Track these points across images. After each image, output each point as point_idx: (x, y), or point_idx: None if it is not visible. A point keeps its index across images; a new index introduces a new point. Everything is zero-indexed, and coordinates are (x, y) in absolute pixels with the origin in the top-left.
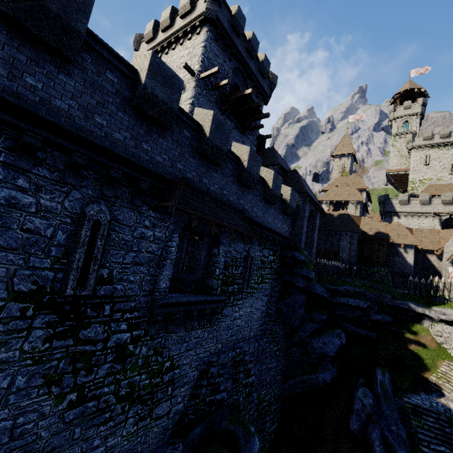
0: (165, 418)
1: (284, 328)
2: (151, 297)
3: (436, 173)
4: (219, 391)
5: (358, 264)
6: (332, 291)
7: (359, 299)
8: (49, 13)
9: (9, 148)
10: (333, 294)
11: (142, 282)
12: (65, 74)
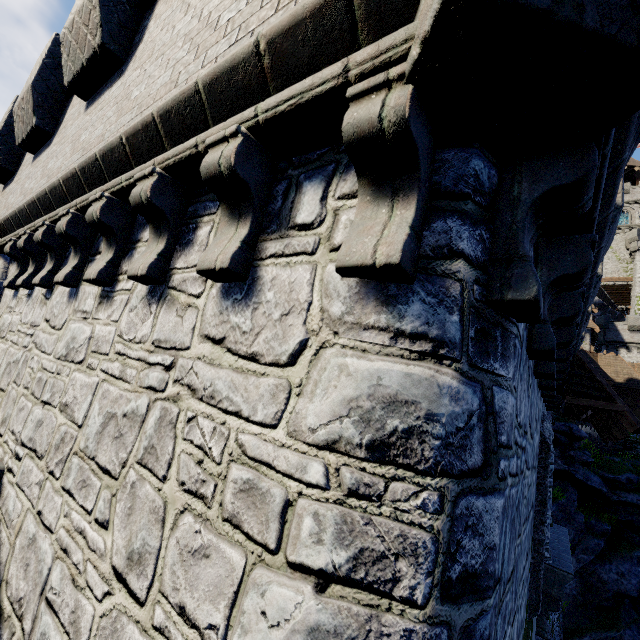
0: None
1: None
2: None
3: None
4: None
5: None
6: (607, 481)
7: None
8: None
9: None
10: (609, 486)
11: None
12: None
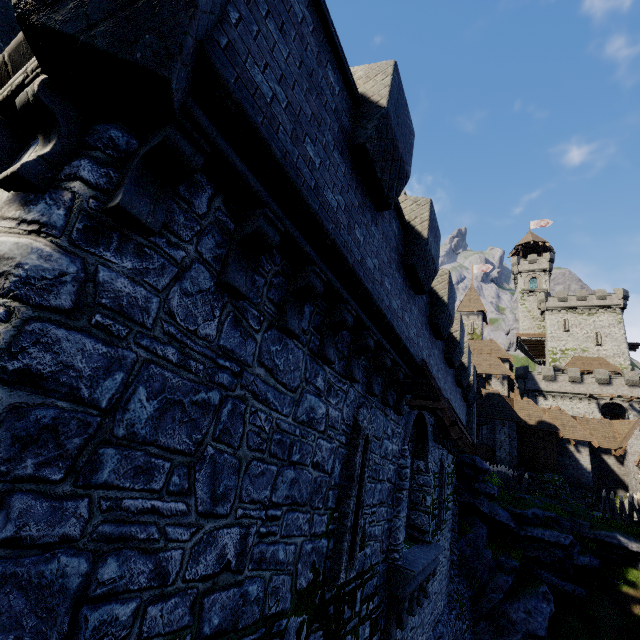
0: None
1: (468, 585)
2: (387, 562)
3: (579, 342)
4: None
5: (520, 468)
6: (516, 516)
7: (558, 531)
8: (395, 154)
9: (316, 328)
10: (518, 522)
11: (382, 535)
12: (374, 224)
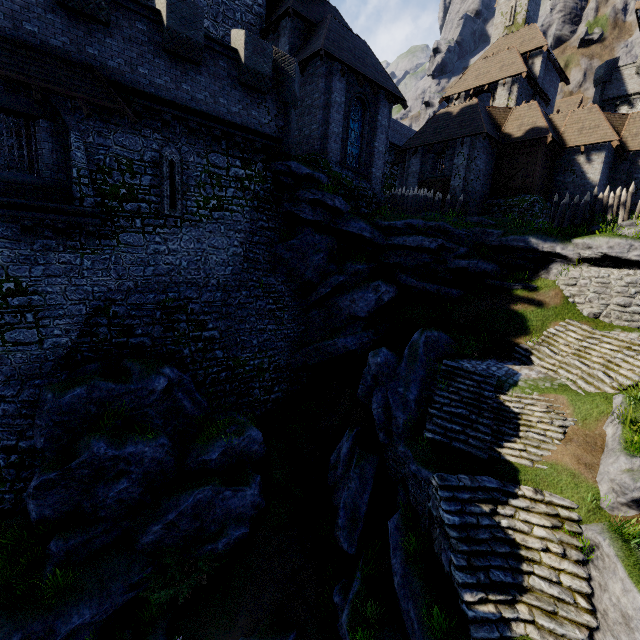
0: (35, 347)
1: (292, 283)
2: None
3: None
4: (135, 335)
5: (490, 197)
6: (386, 229)
7: (426, 236)
8: None
9: None
10: (388, 235)
11: None
12: None
